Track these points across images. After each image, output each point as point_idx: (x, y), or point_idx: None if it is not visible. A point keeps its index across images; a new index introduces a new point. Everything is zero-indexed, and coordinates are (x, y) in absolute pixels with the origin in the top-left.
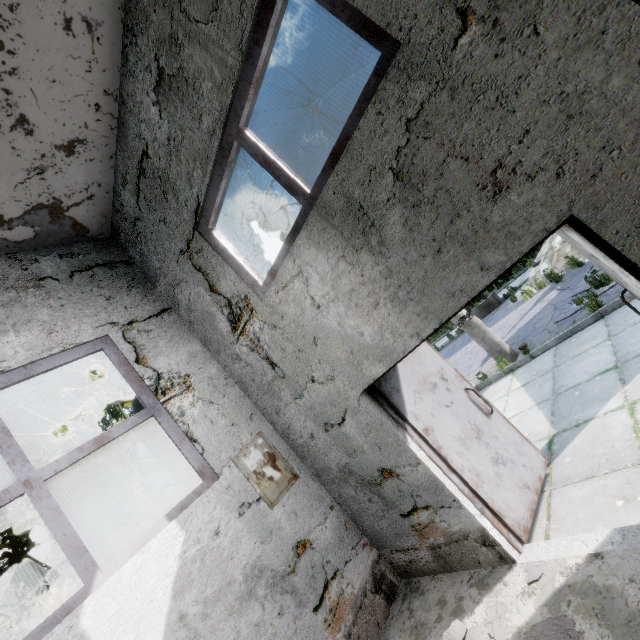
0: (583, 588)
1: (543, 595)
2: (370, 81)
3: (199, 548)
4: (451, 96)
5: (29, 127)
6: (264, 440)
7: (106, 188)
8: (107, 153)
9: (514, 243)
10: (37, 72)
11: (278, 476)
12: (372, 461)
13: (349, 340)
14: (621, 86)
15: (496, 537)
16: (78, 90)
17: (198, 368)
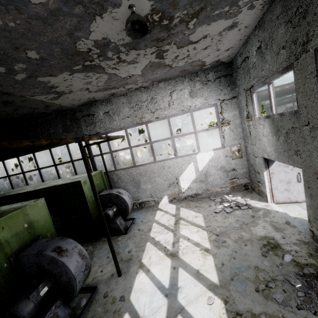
0: (268, 211)
1: (263, 207)
2: (293, 111)
3: (215, 158)
4: (299, 132)
5: (219, 50)
6: (239, 146)
7: (234, 53)
8: (238, 46)
9: (293, 163)
10: (226, 41)
11: (237, 155)
12: (257, 168)
13: (264, 146)
14: (316, 161)
15: (268, 197)
16: (236, 39)
17: (234, 120)
